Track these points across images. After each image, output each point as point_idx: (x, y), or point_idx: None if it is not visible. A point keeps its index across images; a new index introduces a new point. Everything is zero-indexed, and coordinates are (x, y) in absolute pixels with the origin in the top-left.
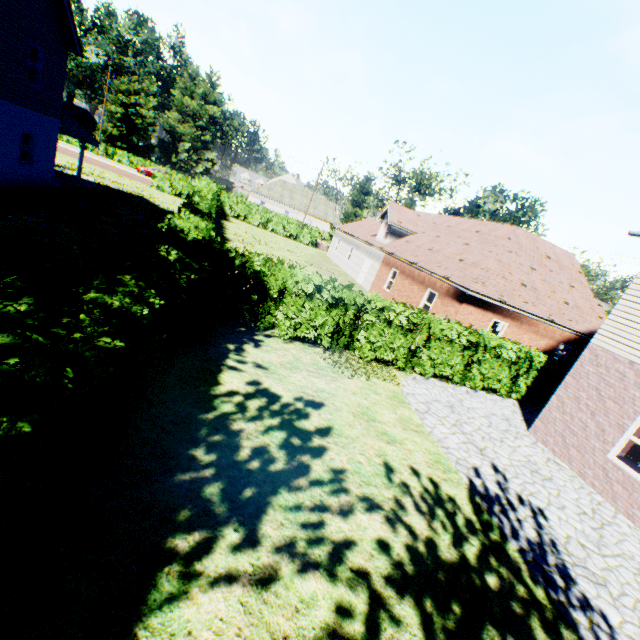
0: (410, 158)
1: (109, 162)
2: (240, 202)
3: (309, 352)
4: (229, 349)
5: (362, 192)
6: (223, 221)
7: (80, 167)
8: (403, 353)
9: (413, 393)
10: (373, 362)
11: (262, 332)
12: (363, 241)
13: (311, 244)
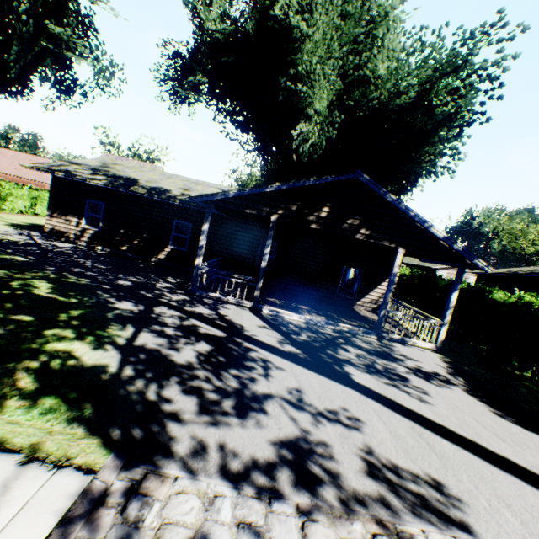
0: None
1: None
2: None
3: None
4: None
5: None
6: None
7: None
8: None
9: None
10: None
11: None
12: None
13: None
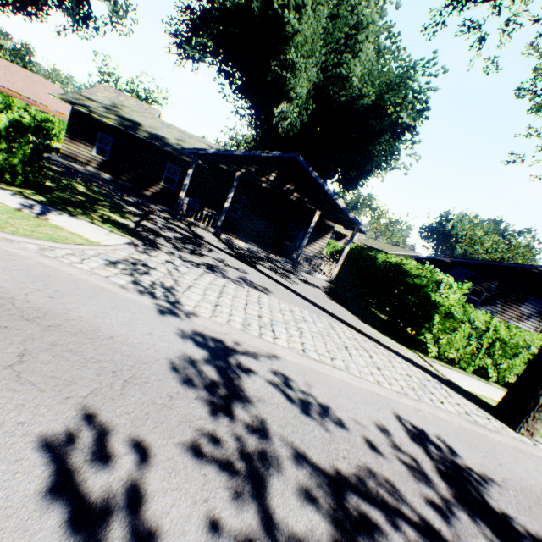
0: None
1: None
2: None
3: None
4: None
5: None
6: None
7: None
8: None
9: None
10: None
11: None
12: None
13: None
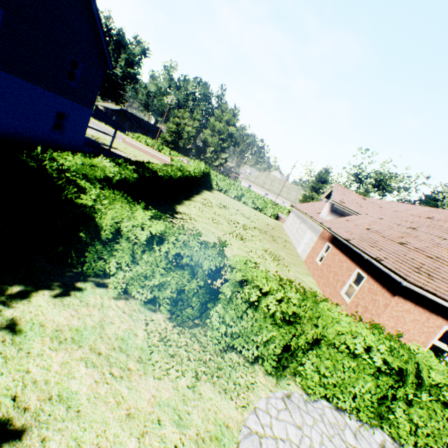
0: (371, 161)
1: (157, 153)
2: (232, 183)
3: (137, 317)
4: (3, 292)
5: (320, 180)
6: (205, 190)
7: (111, 144)
8: (272, 352)
9: (263, 434)
10: (233, 351)
11: (100, 278)
12: (308, 216)
13: (273, 216)
